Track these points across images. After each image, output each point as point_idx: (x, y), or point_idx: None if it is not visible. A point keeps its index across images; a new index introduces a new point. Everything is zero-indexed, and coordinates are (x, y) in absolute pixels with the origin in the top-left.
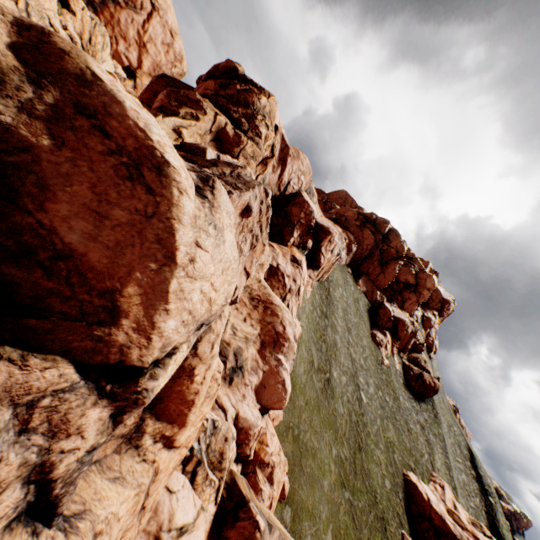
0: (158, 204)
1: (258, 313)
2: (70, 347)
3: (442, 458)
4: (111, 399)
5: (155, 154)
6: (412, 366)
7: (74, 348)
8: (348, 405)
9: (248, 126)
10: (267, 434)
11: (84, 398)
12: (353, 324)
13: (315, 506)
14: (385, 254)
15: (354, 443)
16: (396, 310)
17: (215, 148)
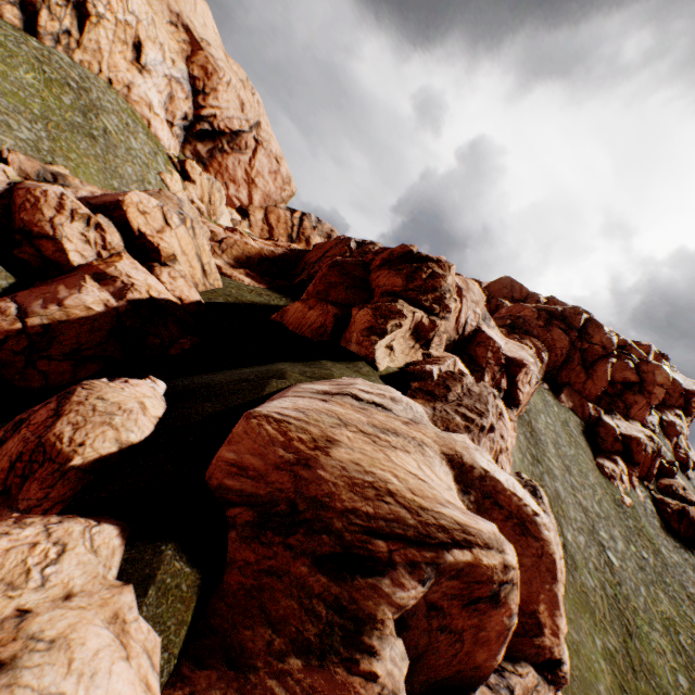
0: (541, 546)
1: None
2: (524, 653)
3: None
4: (553, 684)
5: (527, 509)
6: (666, 500)
7: (526, 653)
8: (597, 574)
9: (439, 309)
10: None
11: (543, 687)
12: (571, 458)
13: None
14: (587, 354)
15: (620, 627)
16: (620, 423)
17: (412, 339)
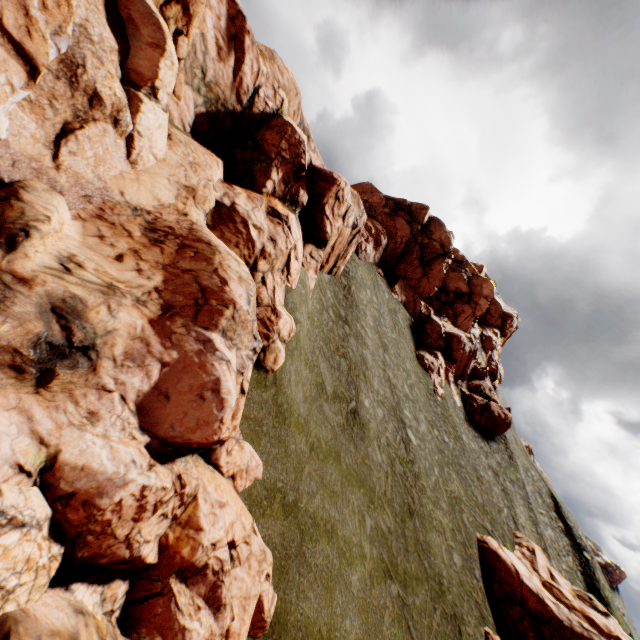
0: None
1: (162, 253)
2: None
3: (525, 511)
4: None
5: None
6: (474, 396)
7: None
8: (390, 449)
9: None
10: (199, 504)
11: None
12: (391, 340)
13: (336, 625)
14: (426, 250)
15: (402, 505)
16: (447, 325)
17: None
